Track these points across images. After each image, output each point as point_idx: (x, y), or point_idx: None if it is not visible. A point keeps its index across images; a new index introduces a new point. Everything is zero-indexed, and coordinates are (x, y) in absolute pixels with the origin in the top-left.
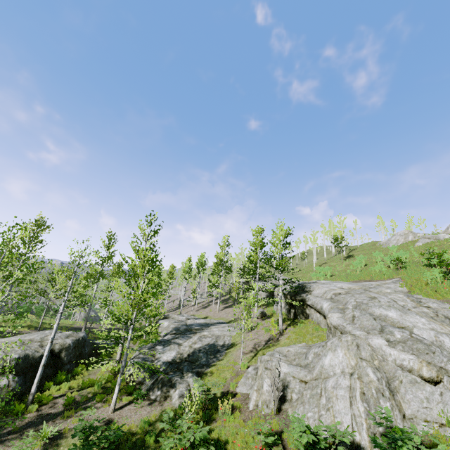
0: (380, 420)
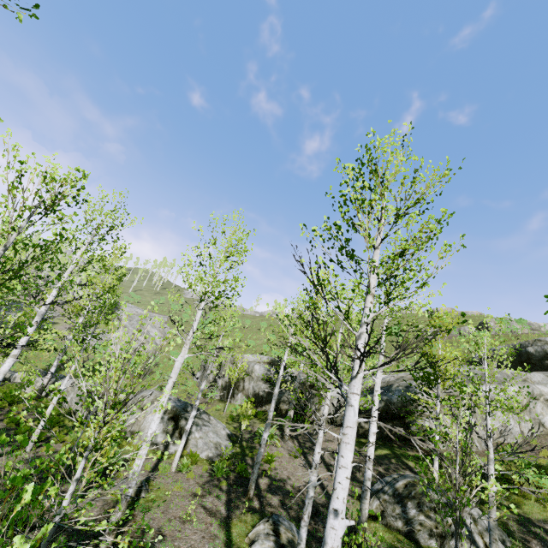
0: None
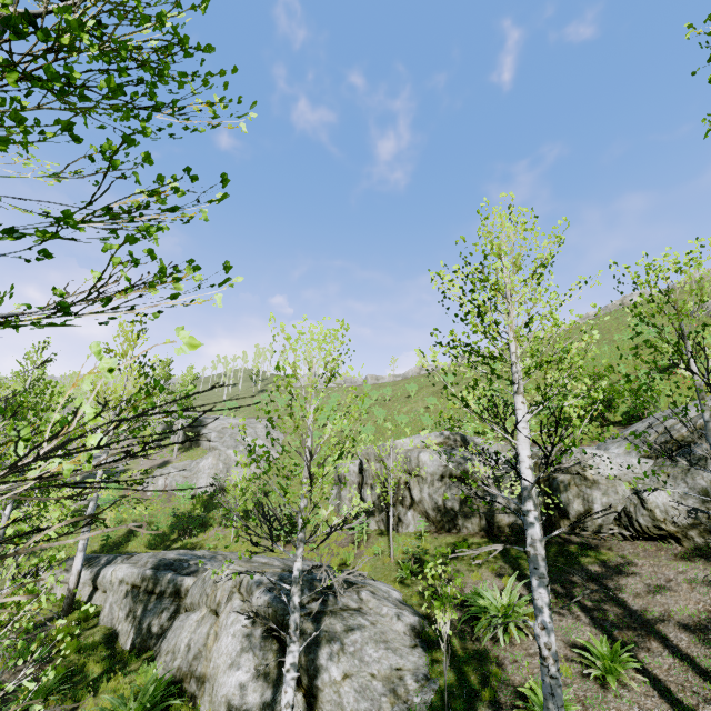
0: (218, 481)
